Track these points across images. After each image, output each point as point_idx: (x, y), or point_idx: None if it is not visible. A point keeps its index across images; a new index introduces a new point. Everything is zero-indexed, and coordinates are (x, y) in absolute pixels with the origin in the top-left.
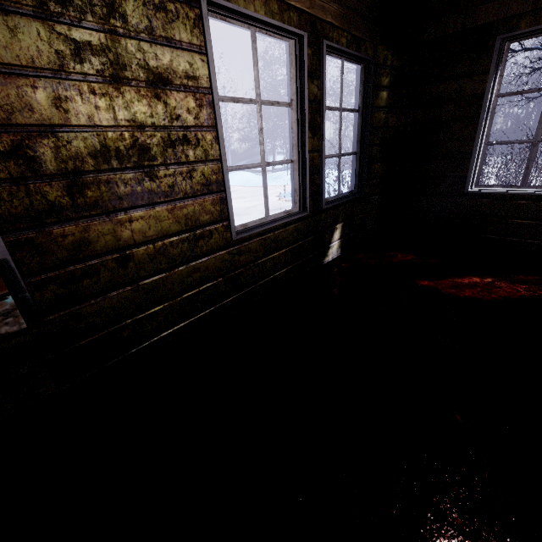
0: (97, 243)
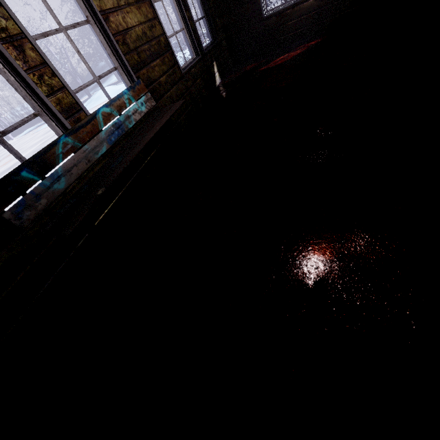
0: (151, 77)
